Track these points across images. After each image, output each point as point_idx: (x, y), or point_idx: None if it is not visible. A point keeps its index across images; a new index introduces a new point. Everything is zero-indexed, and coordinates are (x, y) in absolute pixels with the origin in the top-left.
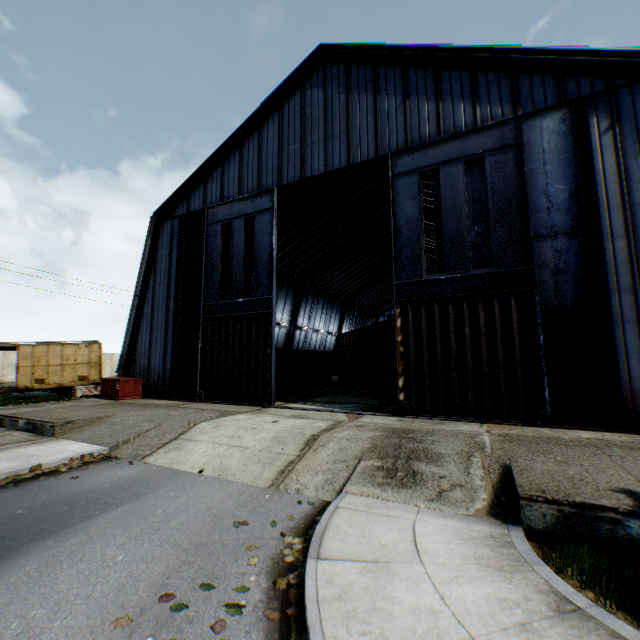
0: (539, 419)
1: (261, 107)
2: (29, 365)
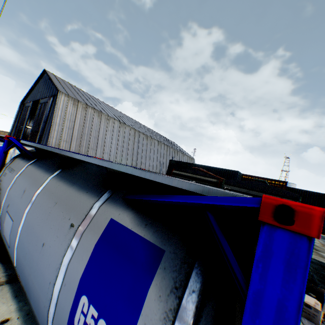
0: None
1: (37, 80)
2: None
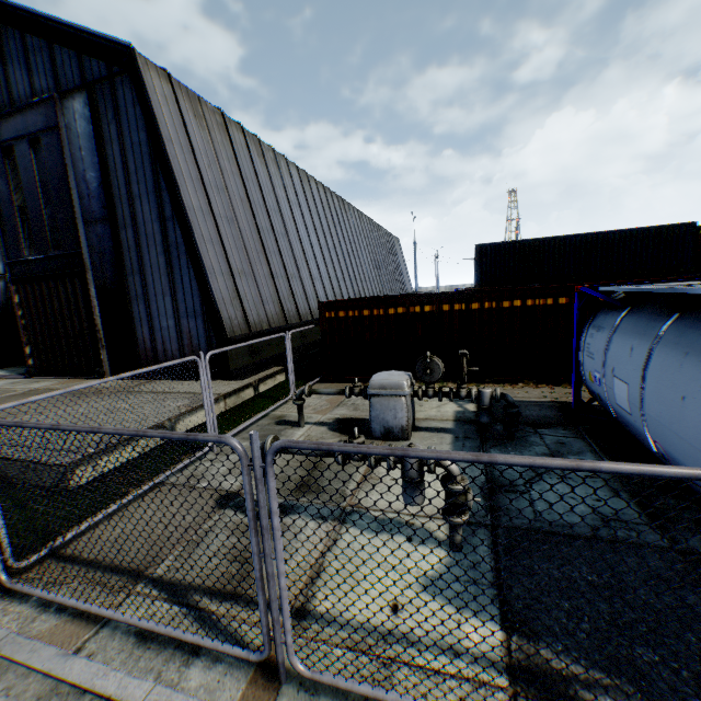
0: (99, 373)
1: None
2: None
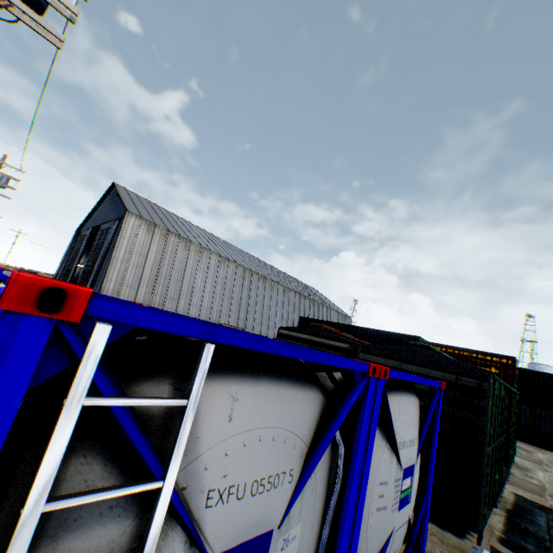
0: None
1: (102, 198)
2: None
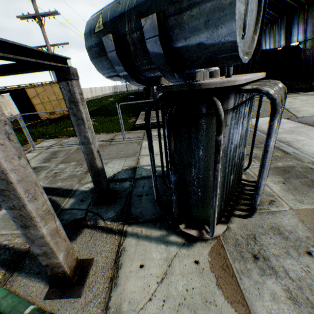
0: None
1: None
2: (39, 102)
